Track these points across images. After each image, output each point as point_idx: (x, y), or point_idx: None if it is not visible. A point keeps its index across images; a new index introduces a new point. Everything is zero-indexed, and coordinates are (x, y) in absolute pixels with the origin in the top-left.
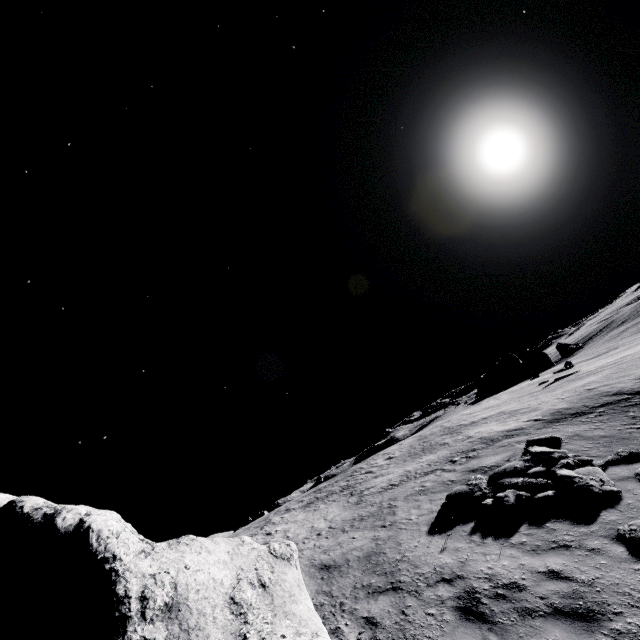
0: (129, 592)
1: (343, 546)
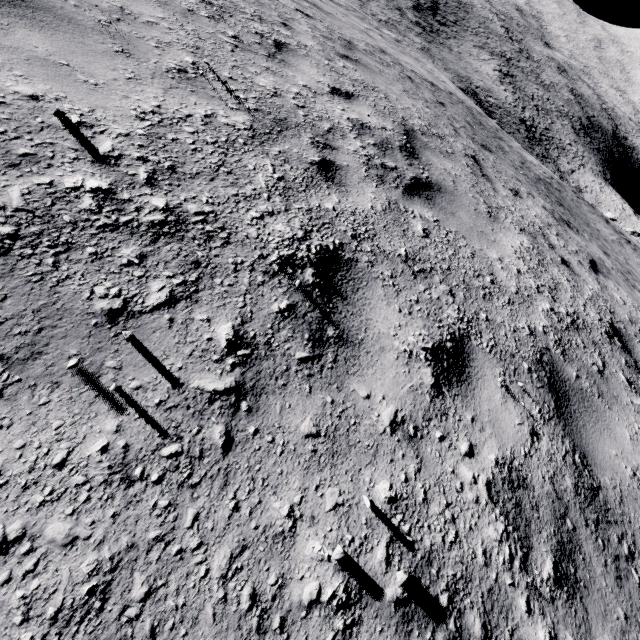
0: None
1: None
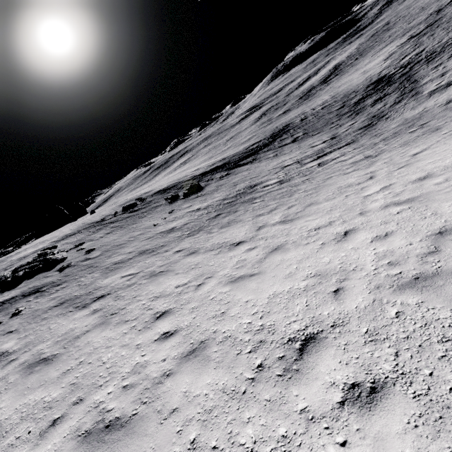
0: None
1: None
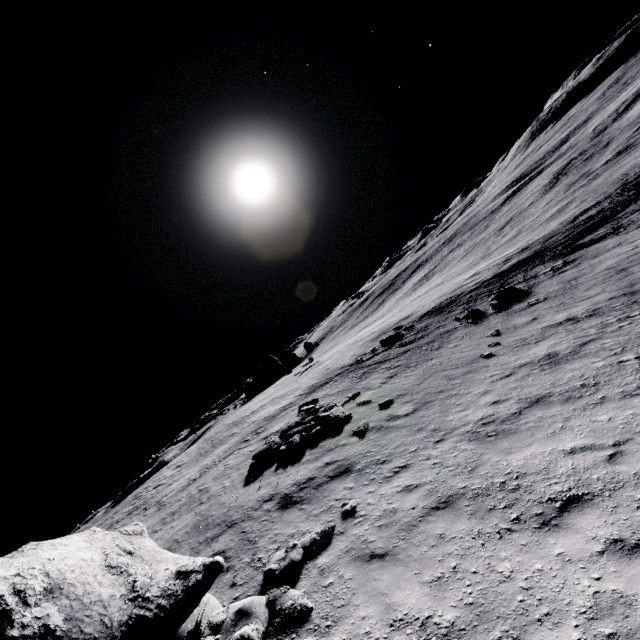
0: None
1: (164, 537)
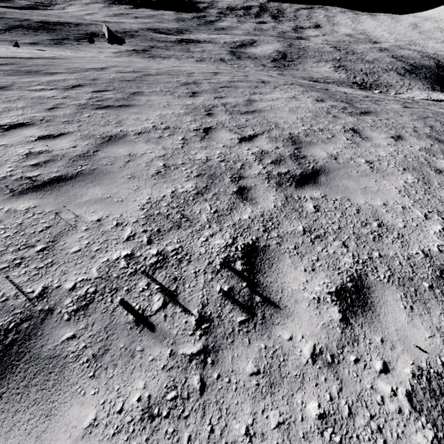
0: None
1: None
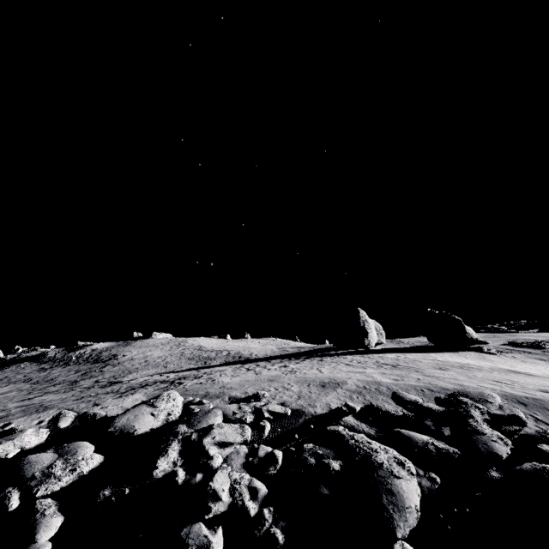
0: (465, 327)
1: None
